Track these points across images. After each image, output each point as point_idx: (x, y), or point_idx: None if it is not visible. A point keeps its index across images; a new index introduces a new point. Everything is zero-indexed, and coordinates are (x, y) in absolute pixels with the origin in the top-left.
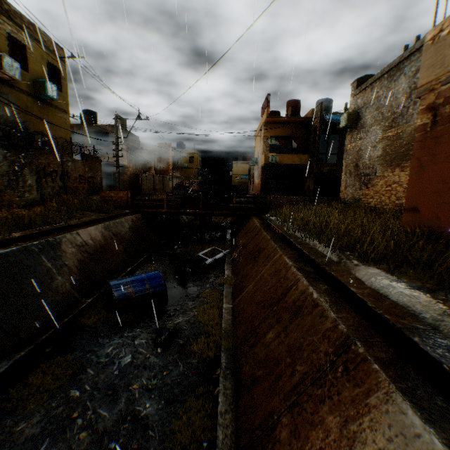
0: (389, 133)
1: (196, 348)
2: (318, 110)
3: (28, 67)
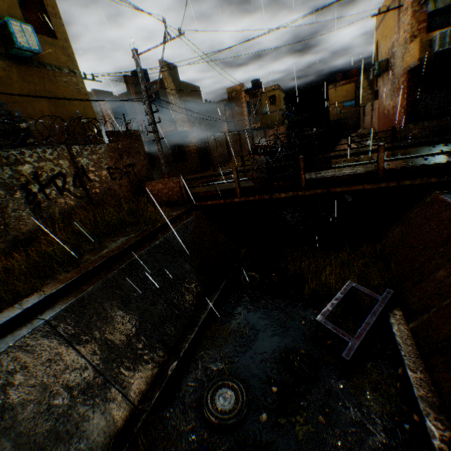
0: None
1: None
2: None
3: None
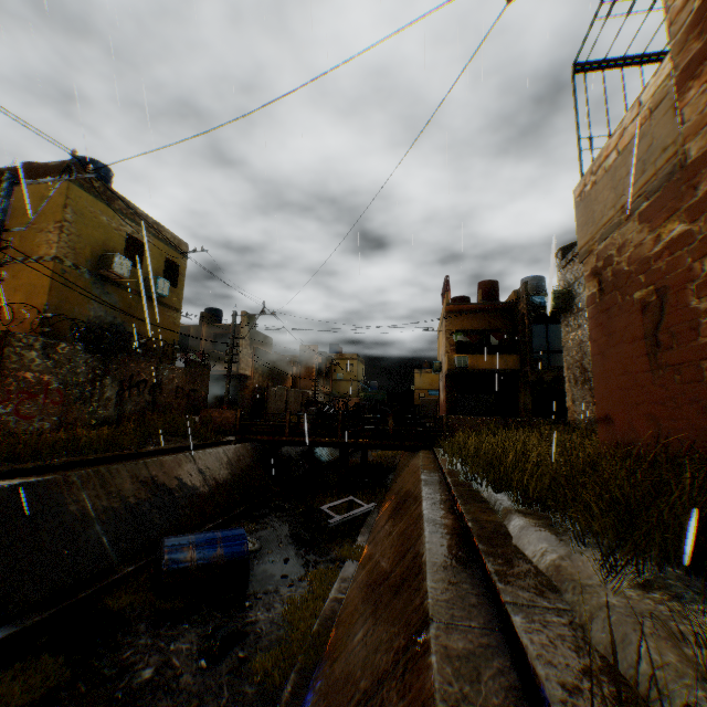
0: None
1: (260, 665)
2: (523, 292)
3: (142, 265)
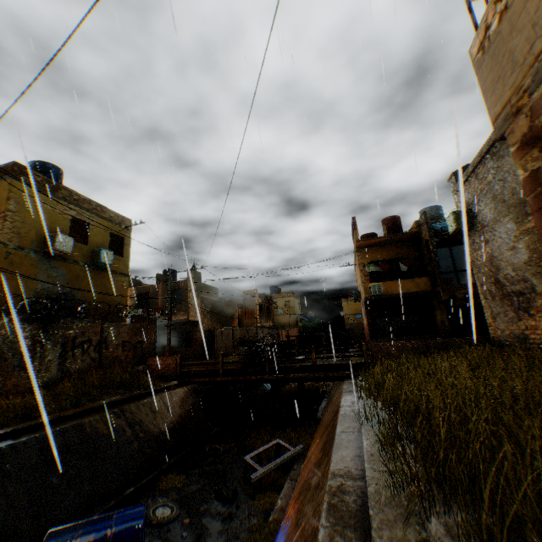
0: (526, 223)
1: None
2: (423, 221)
3: (88, 240)
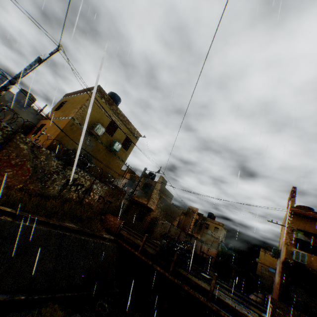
0: None
1: None
2: None
3: (113, 135)
